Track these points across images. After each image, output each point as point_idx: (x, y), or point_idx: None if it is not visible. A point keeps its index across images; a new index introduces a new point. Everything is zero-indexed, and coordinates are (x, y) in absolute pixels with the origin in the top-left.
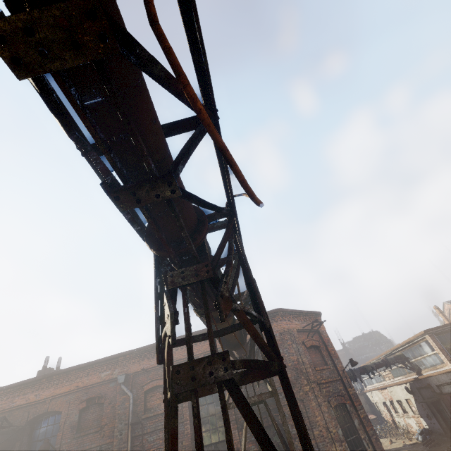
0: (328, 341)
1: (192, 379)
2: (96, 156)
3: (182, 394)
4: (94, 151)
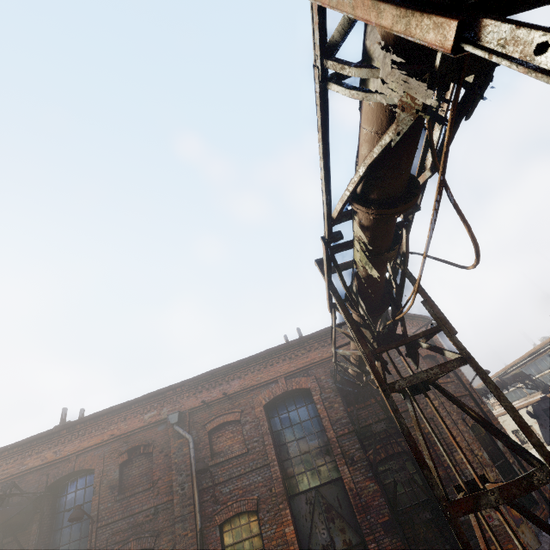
0: None
1: None
2: None
3: None
4: None
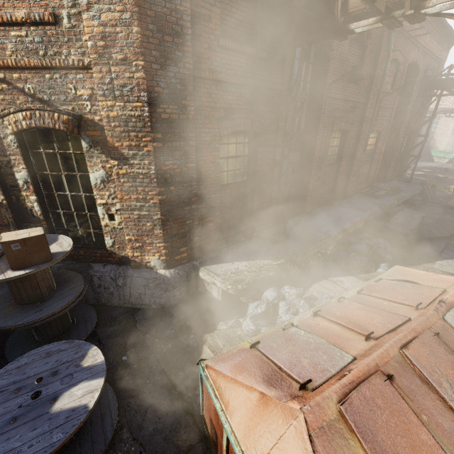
0: None
1: None
2: None
3: None
4: None
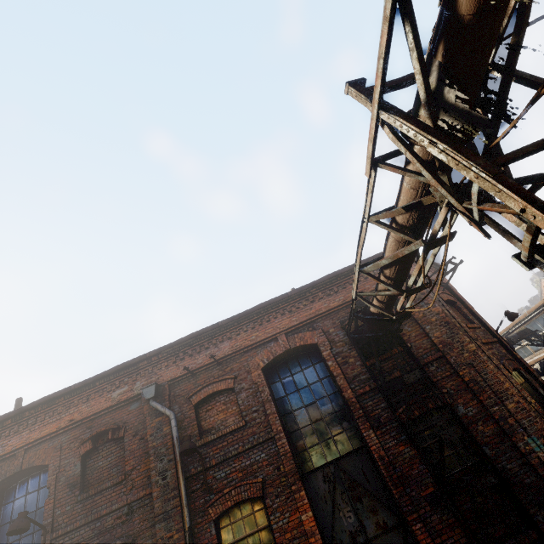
0: (462, 298)
1: None
2: None
3: None
4: None
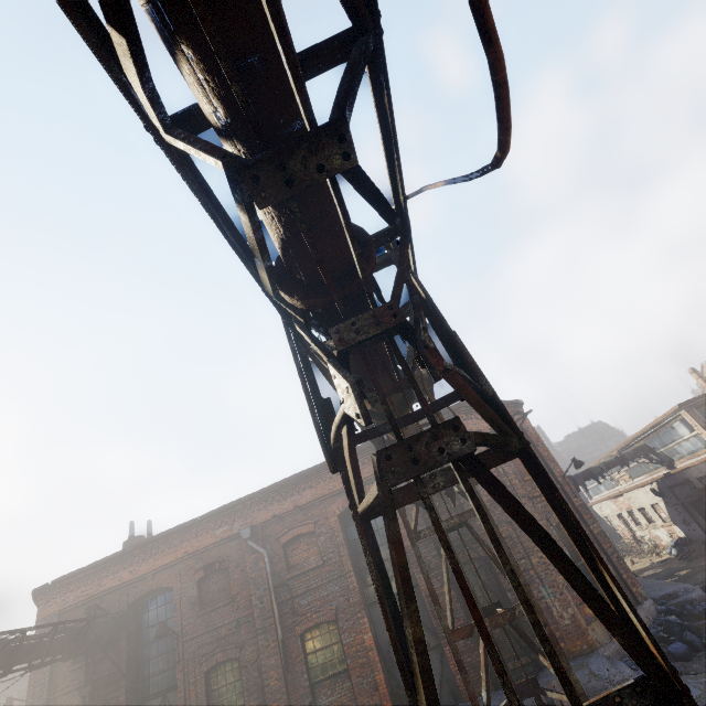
0: (536, 440)
1: (414, 462)
2: (185, 134)
3: (378, 505)
4: (178, 128)
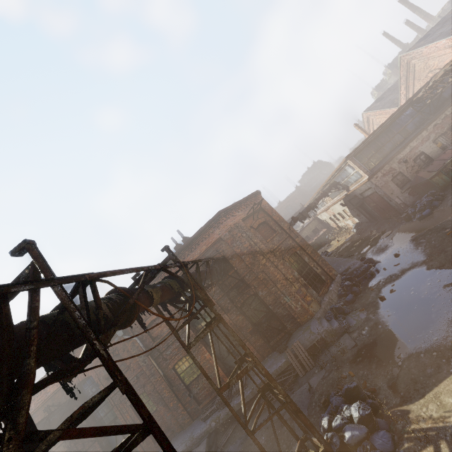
0: (271, 212)
1: None
2: None
3: None
4: None
